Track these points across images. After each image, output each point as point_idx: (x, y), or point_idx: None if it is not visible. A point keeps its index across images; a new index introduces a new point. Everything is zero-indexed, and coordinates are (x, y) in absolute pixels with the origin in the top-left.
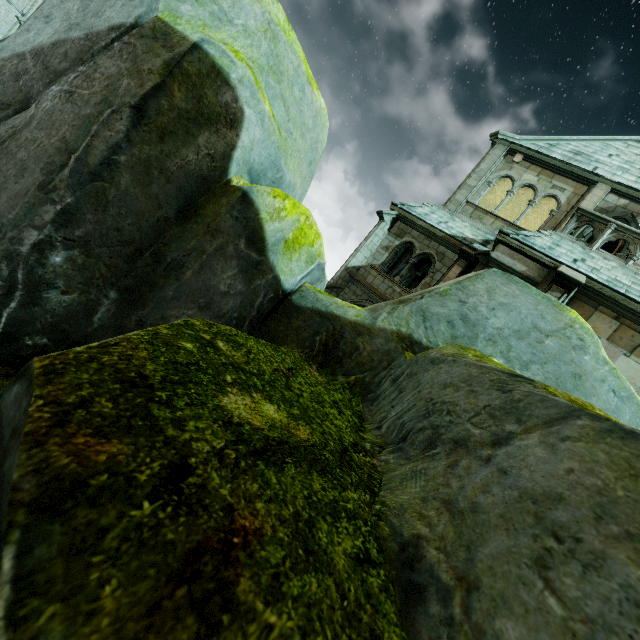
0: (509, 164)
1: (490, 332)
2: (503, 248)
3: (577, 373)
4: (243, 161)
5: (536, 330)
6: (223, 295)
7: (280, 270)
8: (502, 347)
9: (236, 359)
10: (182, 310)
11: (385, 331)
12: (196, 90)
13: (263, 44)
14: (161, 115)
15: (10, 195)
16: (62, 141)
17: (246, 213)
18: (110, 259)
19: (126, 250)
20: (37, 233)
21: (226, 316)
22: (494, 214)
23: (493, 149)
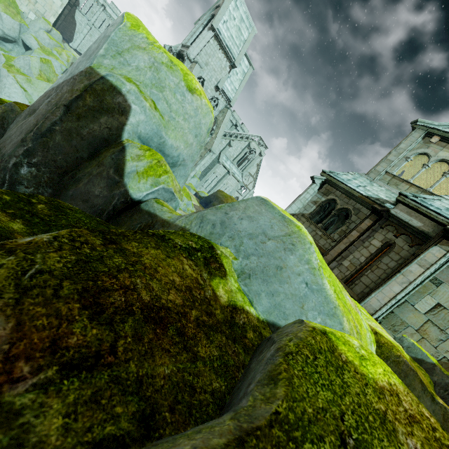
0: (426, 144)
1: (233, 232)
2: (402, 207)
3: (280, 266)
4: (133, 132)
5: (263, 235)
6: (96, 196)
7: (130, 187)
8: (237, 242)
9: (41, 212)
10: (74, 201)
11: (177, 226)
12: (100, 97)
13: (148, 73)
14: (78, 109)
15: (13, 143)
16: (37, 121)
17: (119, 156)
18: (50, 174)
19: (59, 171)
20: (16, 159)
21: (95, 207)
22: (409, 182)
23: (412, 133)
